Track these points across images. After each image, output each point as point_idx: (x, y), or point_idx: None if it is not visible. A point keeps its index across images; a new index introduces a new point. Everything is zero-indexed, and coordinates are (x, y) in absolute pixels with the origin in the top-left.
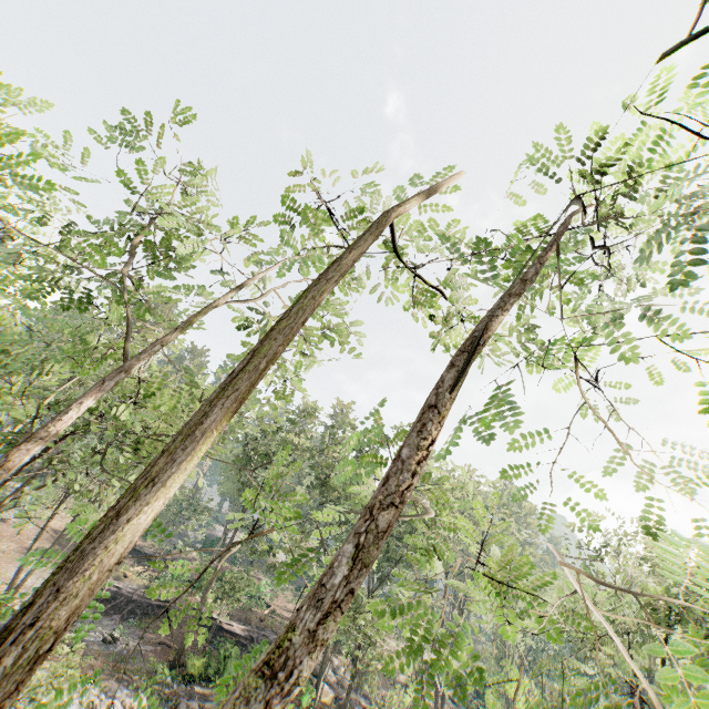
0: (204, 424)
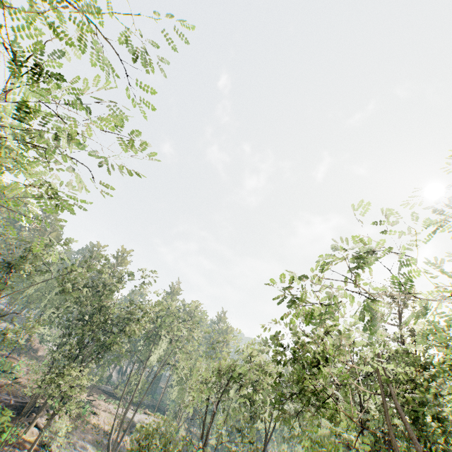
0: None
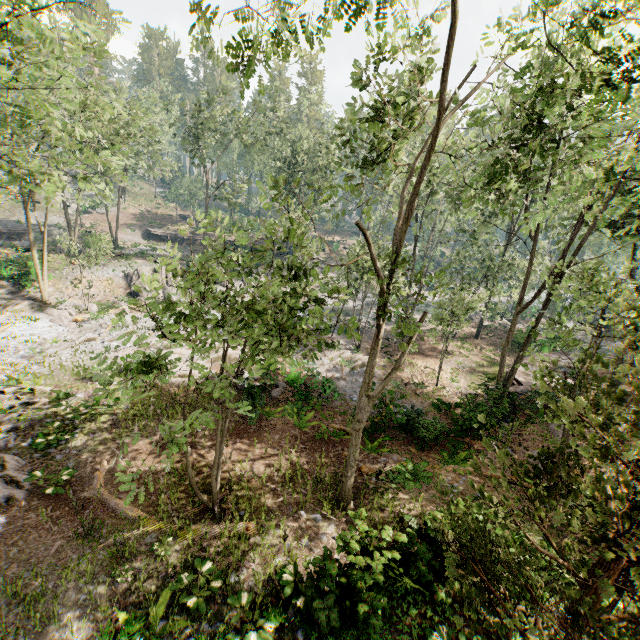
0: None
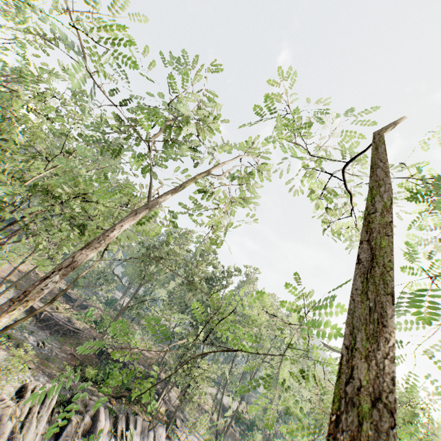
0: (389, 328)
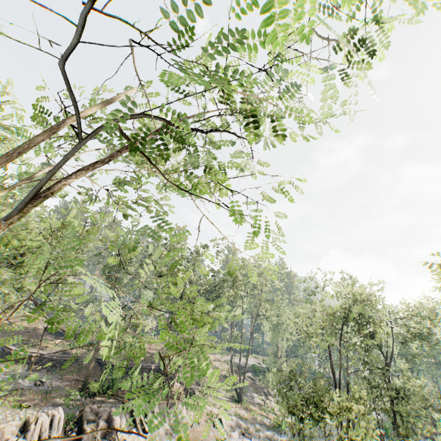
0: None
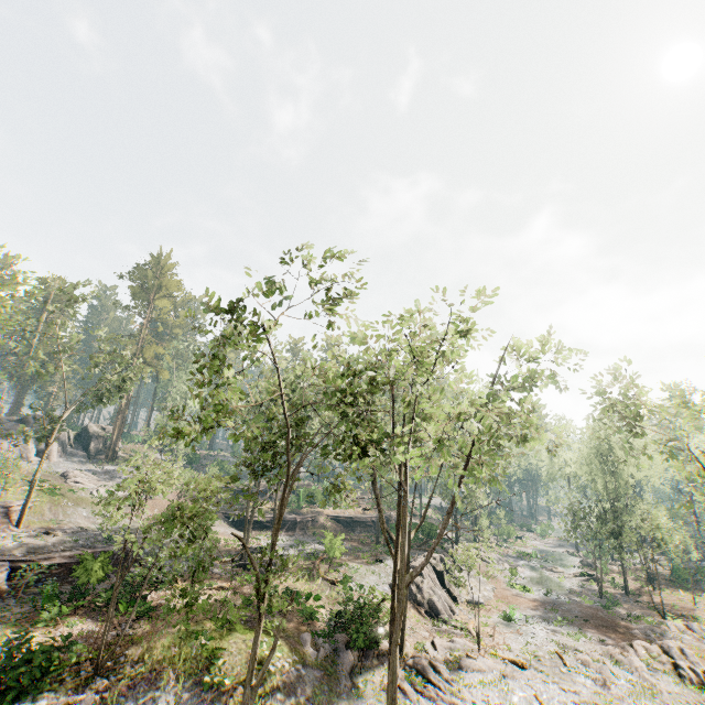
0: None
